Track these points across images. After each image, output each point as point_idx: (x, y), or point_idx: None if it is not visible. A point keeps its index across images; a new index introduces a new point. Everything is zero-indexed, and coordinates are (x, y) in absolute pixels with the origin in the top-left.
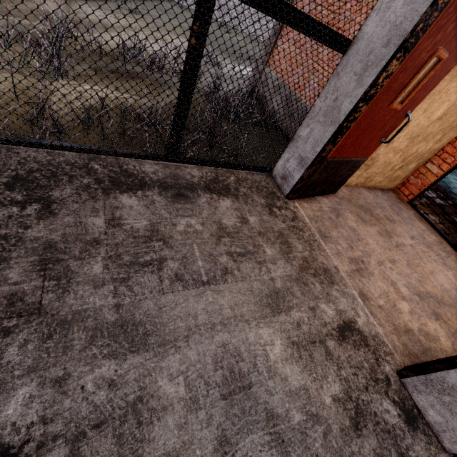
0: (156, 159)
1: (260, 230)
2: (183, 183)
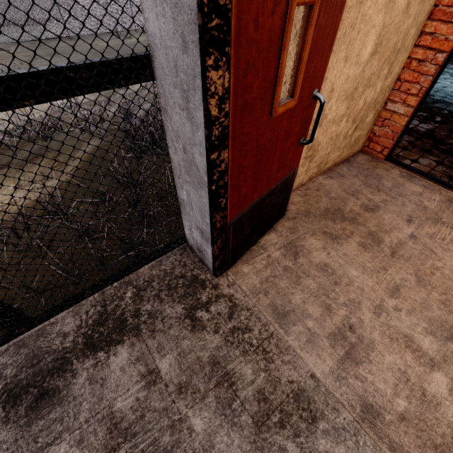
0: (2, 344)
1: (179, 382)
2: (48, 362)
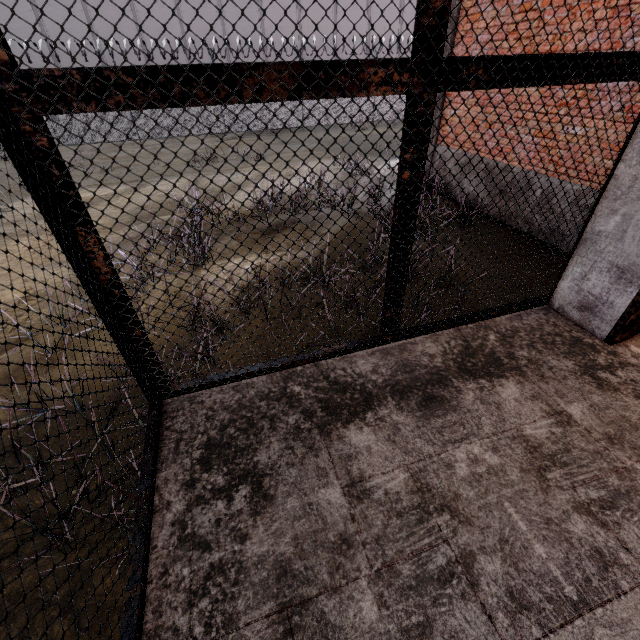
0: (368, 346)
1: (606, 432)
2: (423, 374)
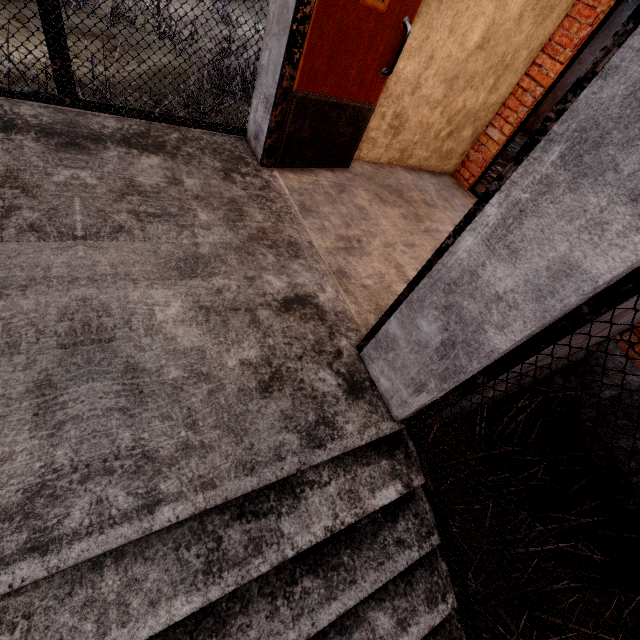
0: (43, 101)
1: (198, 194)
2: (84, 132)
